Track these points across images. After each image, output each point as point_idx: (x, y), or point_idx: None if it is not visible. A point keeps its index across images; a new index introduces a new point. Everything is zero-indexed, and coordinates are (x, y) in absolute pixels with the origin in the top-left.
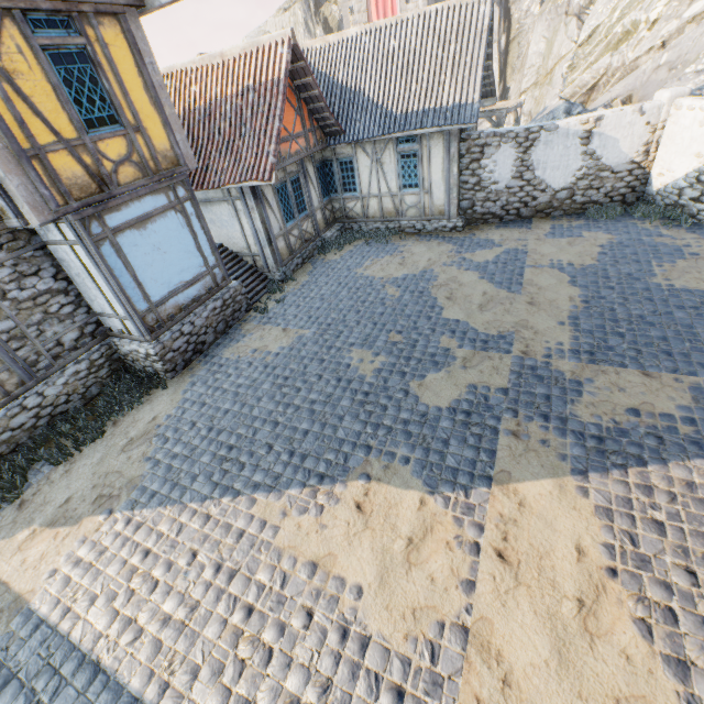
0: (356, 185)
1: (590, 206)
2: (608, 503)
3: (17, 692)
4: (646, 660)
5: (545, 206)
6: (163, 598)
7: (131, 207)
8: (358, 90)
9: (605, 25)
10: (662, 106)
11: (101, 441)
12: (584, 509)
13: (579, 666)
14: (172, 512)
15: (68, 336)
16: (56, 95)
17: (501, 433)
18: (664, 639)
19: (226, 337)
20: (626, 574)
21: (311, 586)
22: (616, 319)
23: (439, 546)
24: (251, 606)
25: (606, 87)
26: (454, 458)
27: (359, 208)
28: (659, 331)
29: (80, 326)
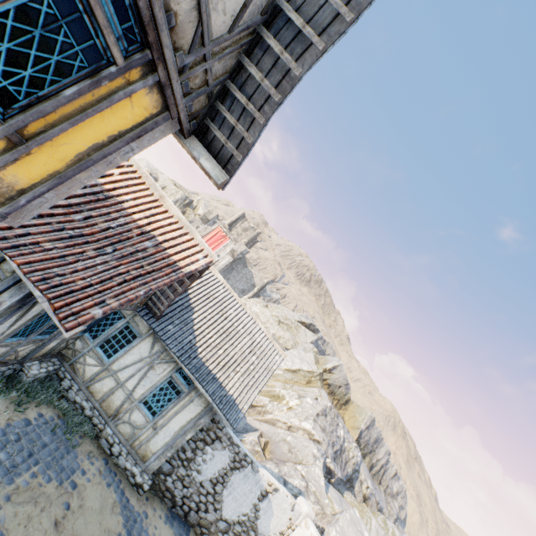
0: (117, 354)
1: None
2: None
3: None
4: None
5: (207, 523)
6: None
7: None
8: (193, 306)
9: None
10: (302, 514)
11: None
12: None
13: None
14: None
15: None
16: None
17: None
18: None
19: None
20: None
21: None
22: None
23: None
24: None
25: (259, 414)
26: None
27: (93, 370)
28: None
29: None
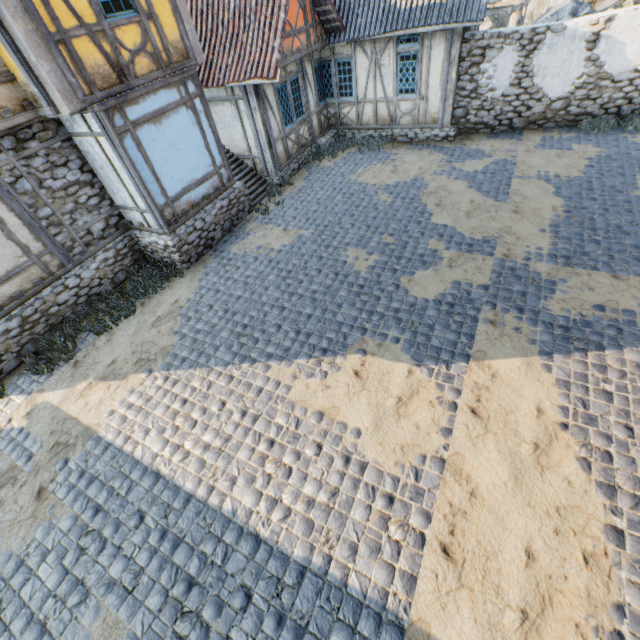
0: (353, 89)
1: (583, 118)
2: (568, 377)
3: (100, 488)
4: (583, 484)
5: (538, 117)
6: (202, 433)
7: (147, 100)
8: None
9: None
10: None
11: (133, 318)
12: (546, 381)
13: (530, 486)
14: (201, 373)
15: (96, 226)
16: None
17: (480, 322)
18: (600, 472)
19: (231, 234)
20: (575, 428)
21: (320, 428)
22: (594, 228)
23: (423, 404)
24: (272, 440)
25: None
26: (438, 339)
27: (353, 114)
28: (633, 240)
29: (105, 217)
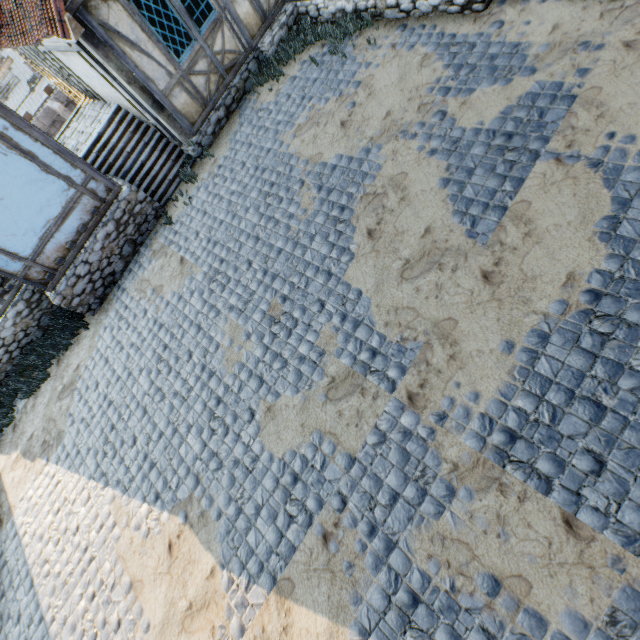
0: None
1: None
2: None
3: (7, 574)
4: None
5: None
6: (60, 554)
7: None
8: None
9: None
10: None
11: (50, 381)
12: None
13: None
14: (73, 479)
15: None
16: None
17: (312, 528)
18: None
19: (136, 260)
20: None
21: (125, 601)
22: (620, 366)
23: (207, 626)
24: (95, 593)
25: None
26: (256, 536)
27: None
28: None
29: None
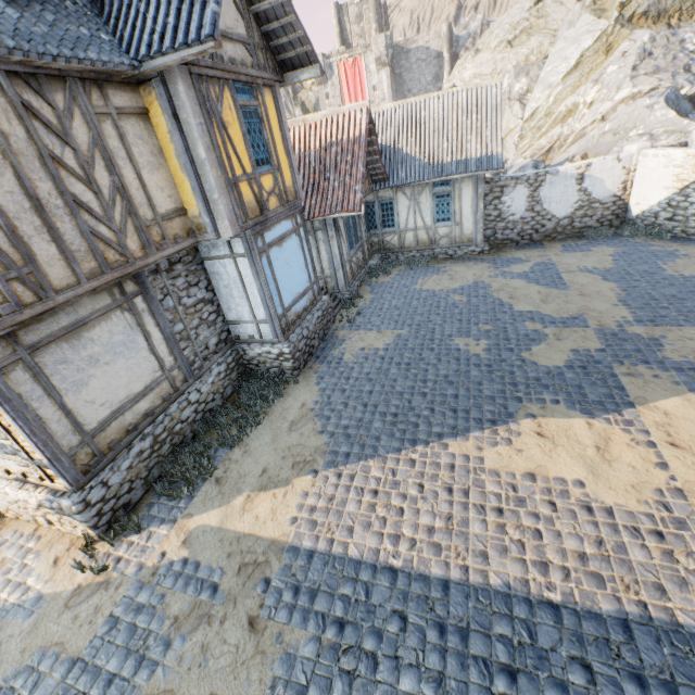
0: (395, 221)
1: (585, 230)
2: None
3: (329, 599)
4: None
5: (551, 231)
6: (416, 517)
7: (275, 228)
8: (397, 148)
9: (543, 107)
10: (632, 155)
11: (263, 427)
12: None
13: None
14: (375, 462)
15: (212, 340)
16: (243, 140)
17: (619, 376)
18: None
19: (326, 342)
20: None
21: (539, 487)
22: (655, 298)
23: (622, 447)
24: (498, 507)
25: (561, 149)
26: (594, 394)
27: (396, 240)
28: (692, 302)
29: (218, 332)
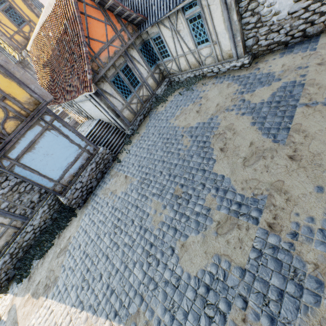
0: (168, 51)
1: None
2: None
3: None
4: None
5: None
6: None
7: (21, 142)
8: None
9: None
10: None
11: (53, 247)
12: None
13: None
14: (61, 308)
15: (34, 197)
16: None
17: (226, 325)
18: None
19: (103, 180)
20: None
21: None
22: None
23: None
24: None
25: None
26: None
27: (174, 66)
28: None
29: (38, 191)
